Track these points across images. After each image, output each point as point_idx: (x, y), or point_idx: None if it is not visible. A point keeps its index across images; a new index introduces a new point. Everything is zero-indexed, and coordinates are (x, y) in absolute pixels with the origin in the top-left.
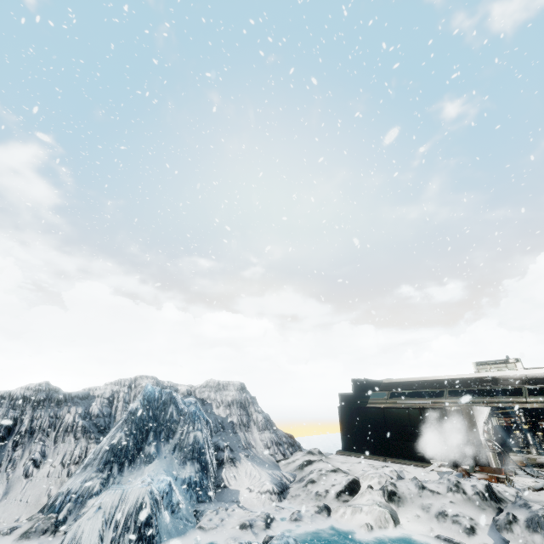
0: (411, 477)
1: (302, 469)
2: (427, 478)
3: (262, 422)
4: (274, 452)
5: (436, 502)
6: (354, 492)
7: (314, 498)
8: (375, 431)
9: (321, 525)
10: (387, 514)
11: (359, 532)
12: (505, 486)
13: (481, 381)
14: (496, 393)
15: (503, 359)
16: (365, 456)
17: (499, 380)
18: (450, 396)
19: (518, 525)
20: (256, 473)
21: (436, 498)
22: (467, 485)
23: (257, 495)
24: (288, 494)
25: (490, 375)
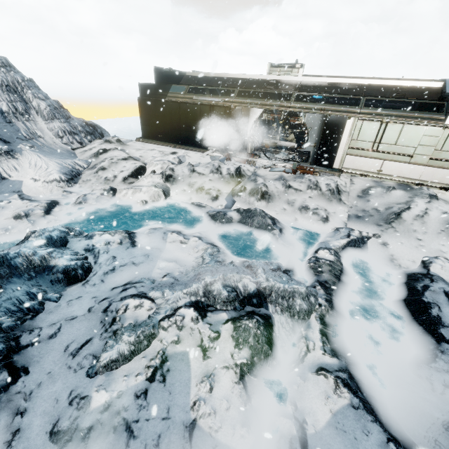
0: (190, 161)
1: (97, 157)
2: (201, 162)
3: (47, 111)
4: (68, 141)
5: (200, 181)
6: (140, 176)
7: (103, 182)
8: (170, 123)
9: (105, 204)
10: (160, 193)
11: (136, 206)
12: (249, 166)
13: (267, 84)
14: (274, 95)
15: (292, 64)
16: (160, 144)
17: (280, 84)
18: (241, 94)
19: (245, 193)
20: (42, 163)
21: (201, 178)
22: (225, 169)
23: (43, 184)
24: (80, 179)
25: (276, 78)
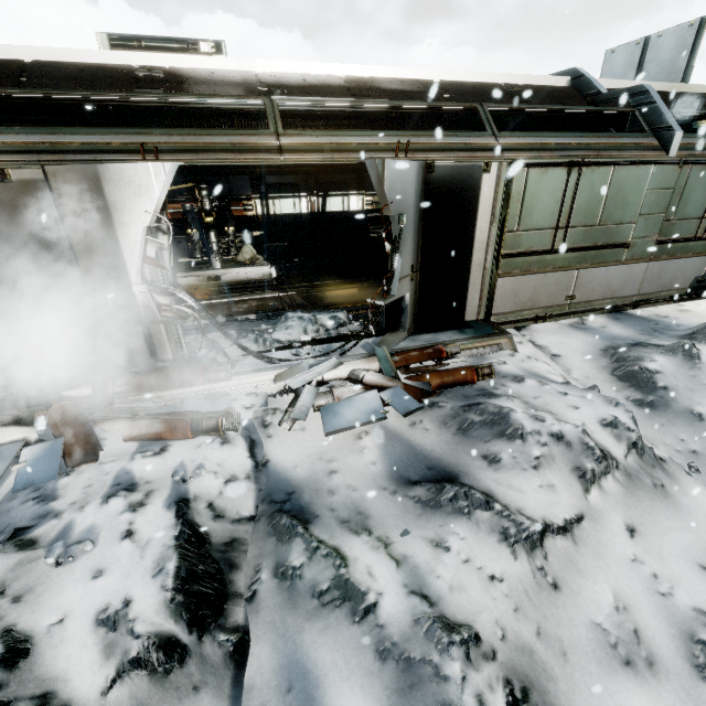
0: None
1: None
2: None
3: None
4: None
5: None
6: None
7: None
8: None
9: None
10: None
11: None
12: (221, 448)
13: (131, 79)
14: None
15: (187, 40)
16: None
17: (188, 82)
18: None
19: None
20: None
21: None
22: (78, 628)
23: None
24: None
25: (157, 65)
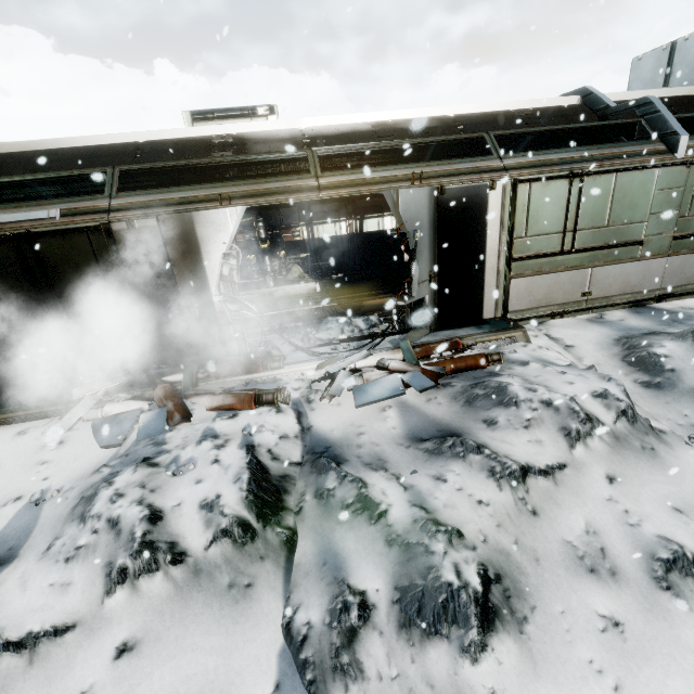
0: None
1: None
2: (48, 482)
3: None
4: None
5: None
6: None
7: None
8: None
9: None
10: None
11: None
12: (276, 415)
13: (209, 146)
14: None
15: (248, 108)
16: None
17: (250, 143)
18: None
19: (374, 632)
20: None
21: (48, 674)
22: (189, 510)
23: None
24: None
25: (228, 132)
